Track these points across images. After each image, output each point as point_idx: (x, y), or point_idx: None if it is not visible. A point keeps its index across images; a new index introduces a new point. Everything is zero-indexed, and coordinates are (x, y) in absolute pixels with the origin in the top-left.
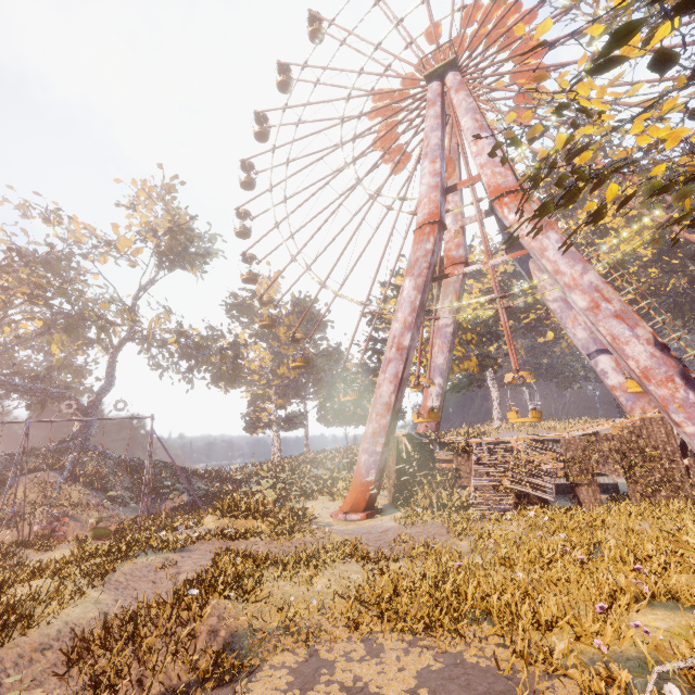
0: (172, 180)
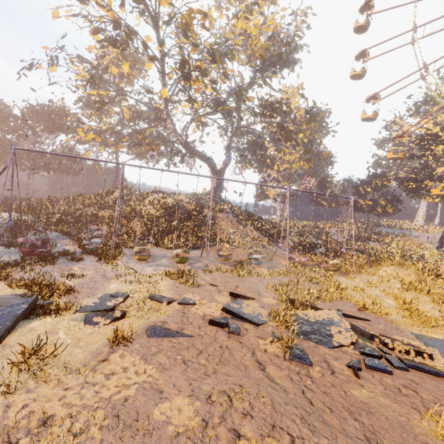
0: None
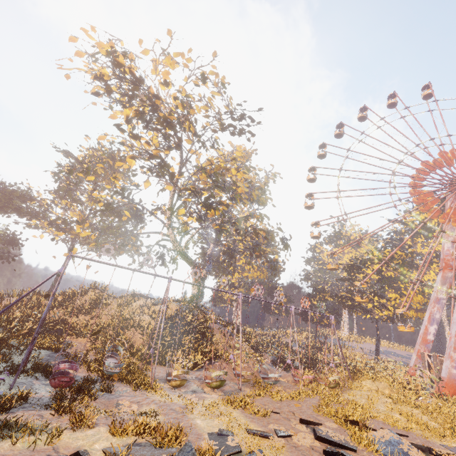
0: (252, 151)
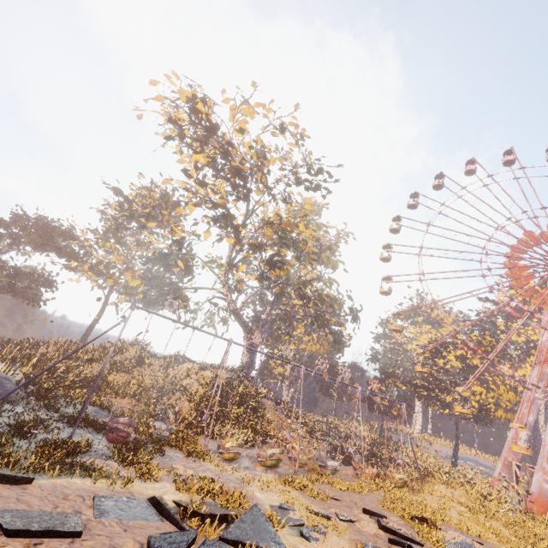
0: (323, 204)
